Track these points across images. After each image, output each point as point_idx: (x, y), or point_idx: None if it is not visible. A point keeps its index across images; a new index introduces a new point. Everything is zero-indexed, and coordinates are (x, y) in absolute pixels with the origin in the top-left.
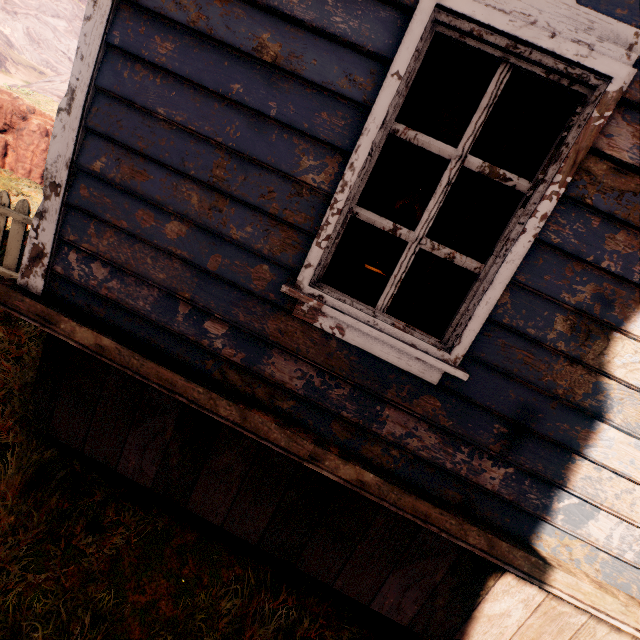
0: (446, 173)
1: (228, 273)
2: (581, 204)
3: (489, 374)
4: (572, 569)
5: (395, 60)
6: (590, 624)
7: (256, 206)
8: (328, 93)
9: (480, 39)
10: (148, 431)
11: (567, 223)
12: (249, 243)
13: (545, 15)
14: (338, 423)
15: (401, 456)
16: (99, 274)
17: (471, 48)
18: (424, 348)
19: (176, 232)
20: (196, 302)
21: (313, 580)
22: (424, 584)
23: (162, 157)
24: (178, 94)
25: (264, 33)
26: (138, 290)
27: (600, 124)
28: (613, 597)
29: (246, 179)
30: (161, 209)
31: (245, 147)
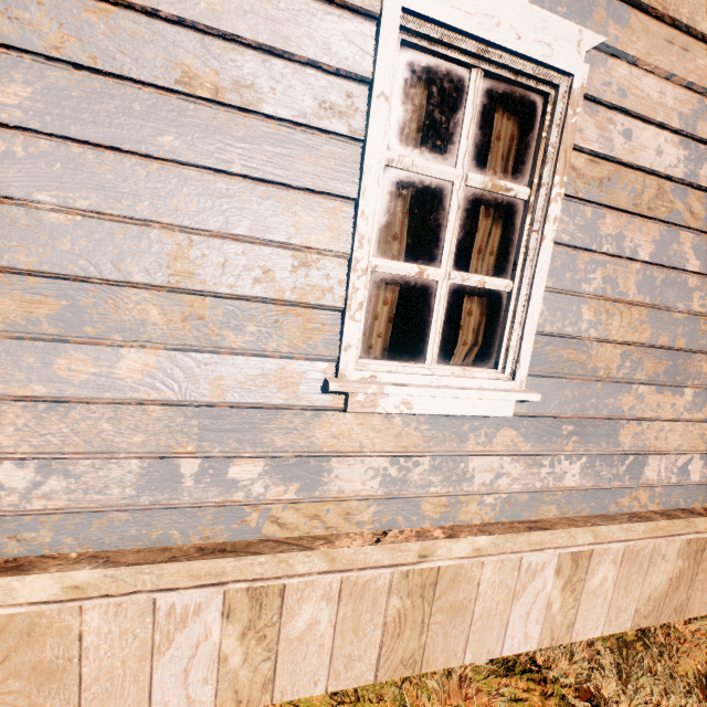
0: (453, 197)
1: (241, 395)
2: (575, 199)
3: (546, 383)
4: (646, 514)
5: (376, 78)
6: (656, 546)
7: (253, 296)
8: (302, 129)
9: (450, 45)
10: (182, 649)
11: (569, 220)
12: (259, 346)
13: (506, 16)
14: (428, 503)
15: (496, 500)
16: (16, 482)
17: (440, 55)
18: (491, 386)
19: (139, 369)
20: (207, 451)
21: (442, 672)
22: (539, 601)
23: (73, 268)
24: (66, 165)
25: (185, 57)
26: (102, 475)
27: (575, 121)
28: (679, 519)
29: (225, 264)
30: (99, 345)
31: (210, 222)
